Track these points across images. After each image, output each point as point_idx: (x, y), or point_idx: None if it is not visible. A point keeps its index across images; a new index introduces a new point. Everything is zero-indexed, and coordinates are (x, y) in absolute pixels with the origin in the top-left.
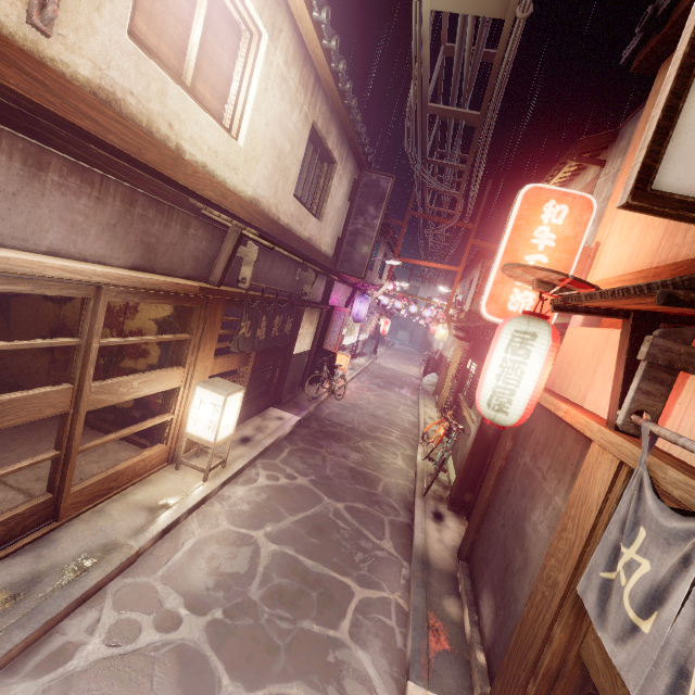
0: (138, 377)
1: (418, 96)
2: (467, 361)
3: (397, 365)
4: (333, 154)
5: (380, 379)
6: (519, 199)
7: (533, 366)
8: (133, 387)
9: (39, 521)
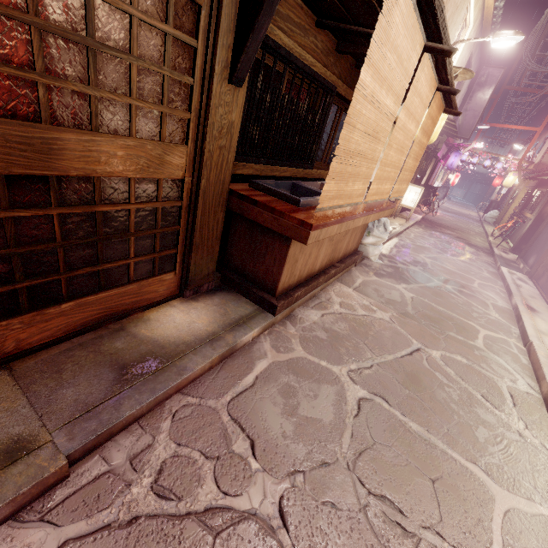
0: None
1: (544, 25)
2: (533, 190)
3: (459, 209)
4: (472, 63)
5: (451, 213)
6: None
7: None
8: None
9: None
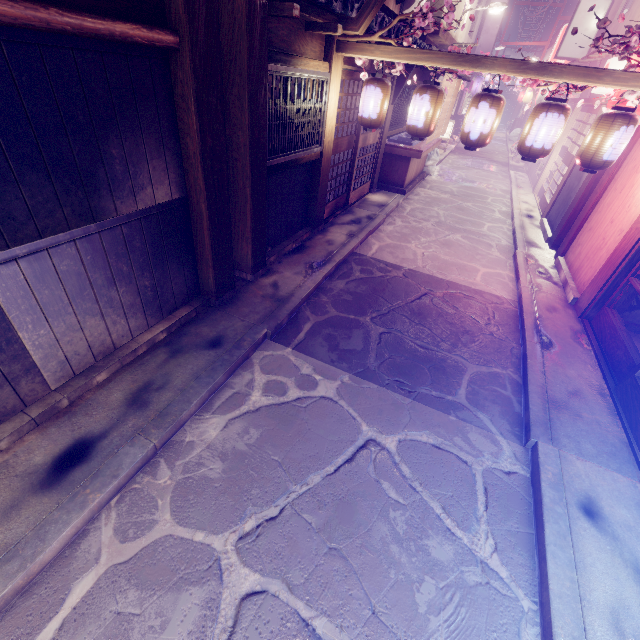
0: None
1: None
2: None
3: None
4: None
5: None
6: (561, 31)
7: (550, 88)
8: None
9: None
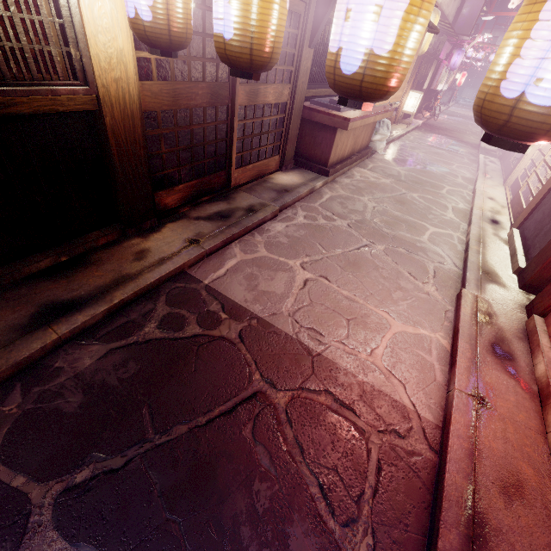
0: None
1: None
2: None
3: (465, 112)
4: None
5: (454, 117)
6: None
7: None
8: None
9: None
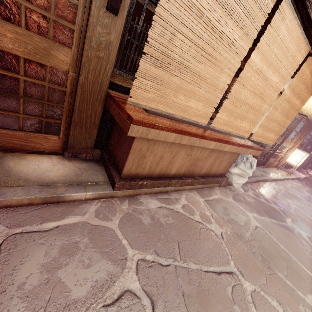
0: (289, 141)
1: None
2: None
3: None
4: None
5: None
6: None
7: None
8: (287, 143)
9: (261, 164)
